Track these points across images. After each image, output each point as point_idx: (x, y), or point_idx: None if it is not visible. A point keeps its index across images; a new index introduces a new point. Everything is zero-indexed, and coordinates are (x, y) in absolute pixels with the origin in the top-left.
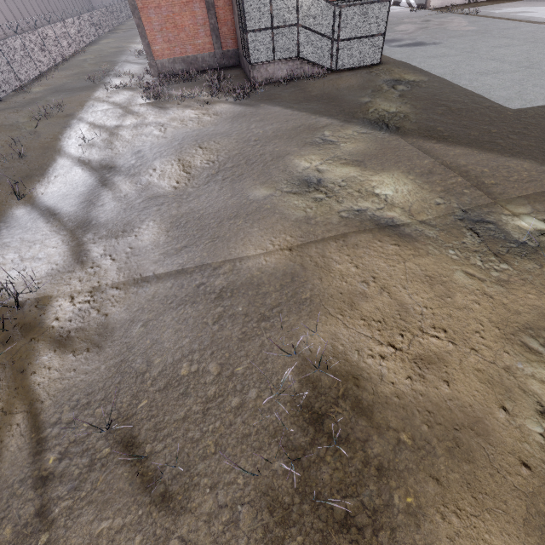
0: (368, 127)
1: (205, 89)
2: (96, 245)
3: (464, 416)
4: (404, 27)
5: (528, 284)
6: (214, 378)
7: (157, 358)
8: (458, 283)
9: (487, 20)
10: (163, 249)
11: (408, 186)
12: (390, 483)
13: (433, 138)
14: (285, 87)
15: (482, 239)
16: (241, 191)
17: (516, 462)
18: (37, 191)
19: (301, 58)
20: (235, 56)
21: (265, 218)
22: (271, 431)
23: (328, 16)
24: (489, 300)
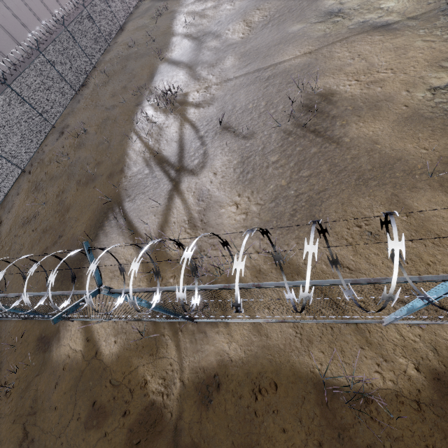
0: None
1: None
2: (203, 72)
3: (384, 97)
4: None
5: None
6: (263, 106)
7: (238, 104)
8: (415, 47)
9: None
10: (238, 67)
11: None
12: (336, 120)
13: None
14: None
15: None
16: (283, 30)
17: (402, 106)
18: (168, 56)
19: None
20: None
21: (297, 41)
22: (287, 116)
23: None
24: (431, 50)
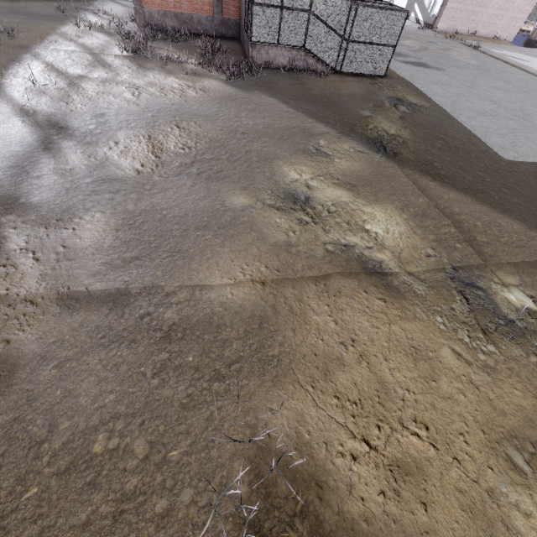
0: (365, 145)
1: (196, 57)
2: (17, 232)
3: None
4: (410, 43)
5: (514, 376)
6: (138, 464)
7: (66, 420)
8: (444, 363)
9: (487, 57)
10: (106, 255)
11: (400, 227)
12: None
13: (429, 174)
14: (285, 77)
15: (470, 309)
16: (217, 193)
17: None
18: None
19: (307, 49)
20: (235, 27)
21: (239, 235)
22: None
23: (343, 11)
24: (475, 391)
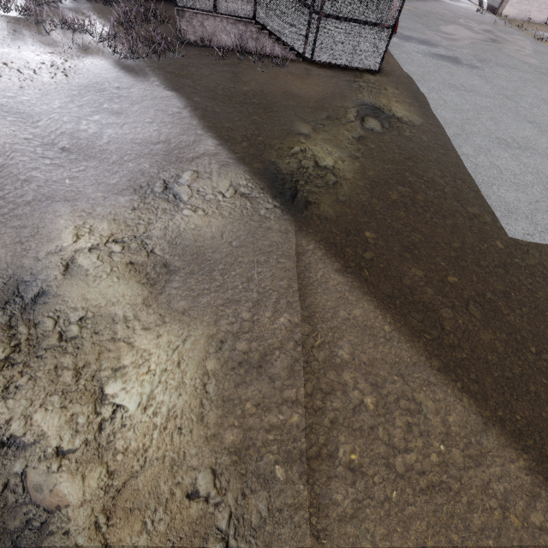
0: (263, 185)
1: (114, 25)
2: None
3: None
4: (452, 29)
5: None
6: None
7: None
8: None
9: None
10: None
11: (178, 399)
12: None
13: (341, 256)
14: (219, 61)
15: None
16: None
17: None
18: None
19: (259, 23)
20: None
21: None
22: None
23: None
24: None
